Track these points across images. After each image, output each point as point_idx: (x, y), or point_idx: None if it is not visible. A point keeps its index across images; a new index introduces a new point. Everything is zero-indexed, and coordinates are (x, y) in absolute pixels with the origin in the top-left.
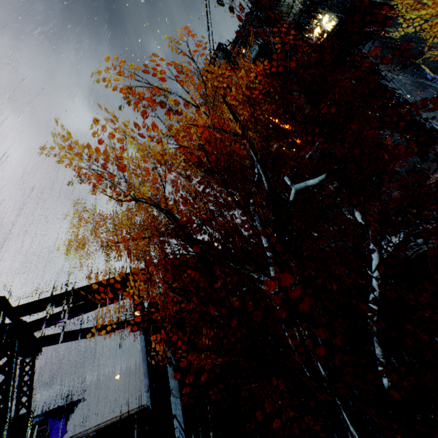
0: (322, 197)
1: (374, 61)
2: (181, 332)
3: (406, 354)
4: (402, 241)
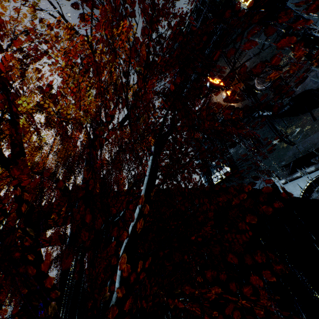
0: (253, 141)
1: (298, 12)
2: (97, 252)
3: (318, 300)
4: (315, 181)
